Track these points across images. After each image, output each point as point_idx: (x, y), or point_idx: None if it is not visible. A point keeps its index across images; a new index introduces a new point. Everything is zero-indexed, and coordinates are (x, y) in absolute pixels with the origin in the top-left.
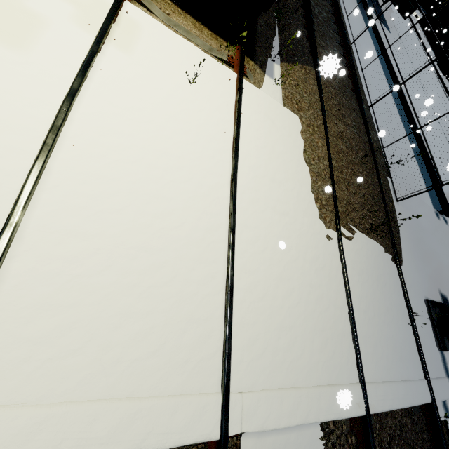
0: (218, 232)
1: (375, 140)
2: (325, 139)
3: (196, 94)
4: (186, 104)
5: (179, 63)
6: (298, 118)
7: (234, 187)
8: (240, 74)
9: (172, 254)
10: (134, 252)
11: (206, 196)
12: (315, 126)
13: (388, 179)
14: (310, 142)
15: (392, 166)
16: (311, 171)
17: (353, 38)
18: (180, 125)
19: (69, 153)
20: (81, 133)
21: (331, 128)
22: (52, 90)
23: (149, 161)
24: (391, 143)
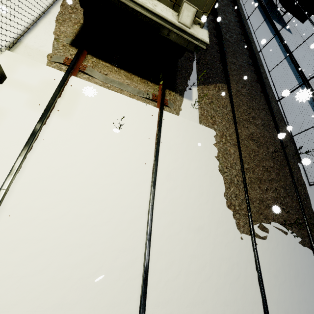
0: (134, 267)
1: (284, 131)
2: (236, 145)
3: (122, 136)
4: (113, 149)
5: (110, 114)
6: (212, 131)
7: (150, 219)
8: (160, 110)
9: (87, 304)
10: (50, 312)
11: (125, 231)
12: (227, 135)
13: (299, 165)
14: (223, 151)
15: (302, 148)
16: (225, 179)
17: (260, 48)
18: (106, 169)
19: (5, 225)
20: (18, 202)
21: (242, 133)
22: (0, 169)
23: (75, 211)
24: (299, 132)
